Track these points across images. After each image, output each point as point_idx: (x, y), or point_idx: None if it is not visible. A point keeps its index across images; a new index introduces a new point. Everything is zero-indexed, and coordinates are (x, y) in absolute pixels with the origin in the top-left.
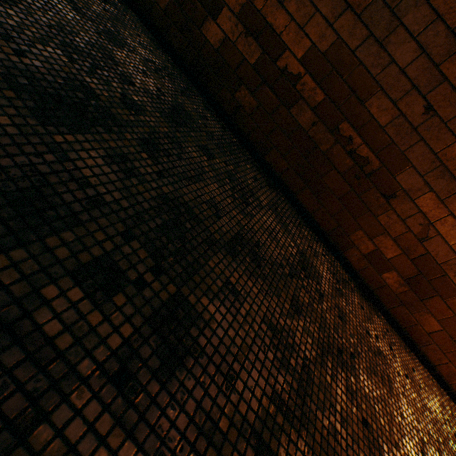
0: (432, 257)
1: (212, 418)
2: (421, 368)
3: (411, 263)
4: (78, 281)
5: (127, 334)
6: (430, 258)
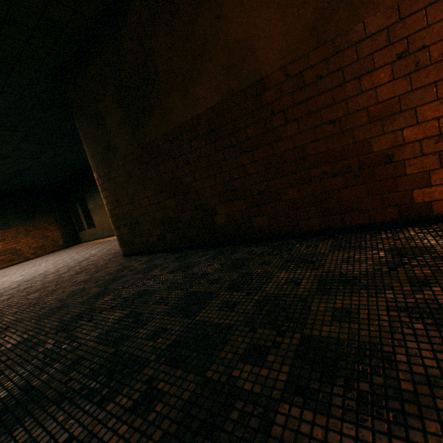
0: None
1: (391, 386)
2: None
3: None
4: (244, 362)
5: (287, 370)
6: None
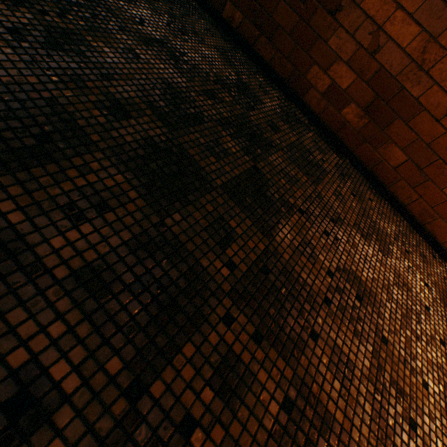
0: (386, 72)
1: (81, 79)
2: (388, 208)
3: (367, 88)
4: None
5: (24, 23)
6: (385, 73)
